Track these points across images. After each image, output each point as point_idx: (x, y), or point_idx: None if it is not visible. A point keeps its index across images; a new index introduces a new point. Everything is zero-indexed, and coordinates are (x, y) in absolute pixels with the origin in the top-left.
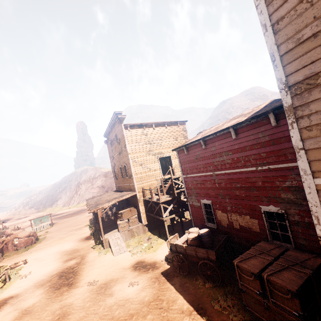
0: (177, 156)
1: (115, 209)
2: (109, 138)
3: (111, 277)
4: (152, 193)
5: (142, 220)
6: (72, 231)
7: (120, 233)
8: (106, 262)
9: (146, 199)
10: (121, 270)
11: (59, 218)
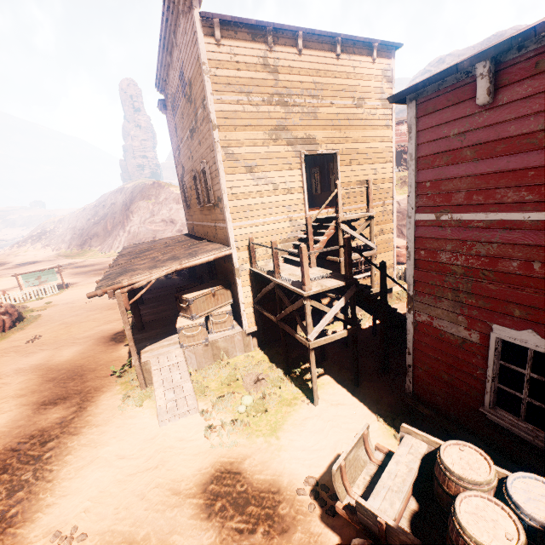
0: (410, 129)
1: (185, 274)
2: (167, 93)
3: (127, 529)
4: (278, 259)
5: (243, 321)
6: (93, 312)
7: (182, 353)
8: (132, 442)
9: (259, 273)
10: (166, 497)
11: (84, 274)
